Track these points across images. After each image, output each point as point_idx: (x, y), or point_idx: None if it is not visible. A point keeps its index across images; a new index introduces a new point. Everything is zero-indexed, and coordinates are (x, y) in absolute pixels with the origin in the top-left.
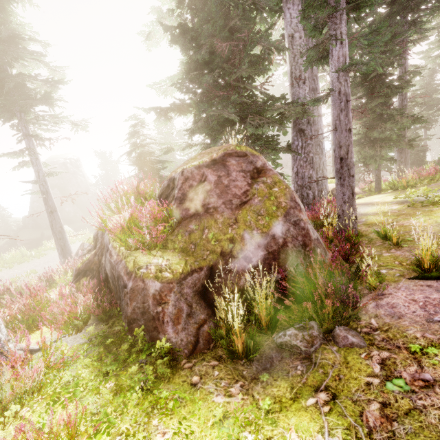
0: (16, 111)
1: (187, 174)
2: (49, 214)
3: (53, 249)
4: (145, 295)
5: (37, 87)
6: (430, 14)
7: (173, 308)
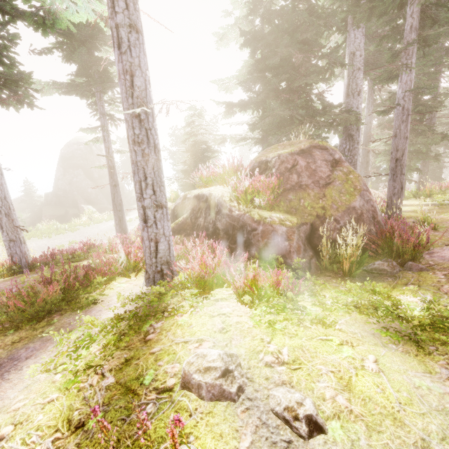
0: (99, 92)
1: (283, 158)
2: (113, 187)
3: (84, 225)
4: (275, 235)
5: (115, 72)
6: None
7: (296, 244)
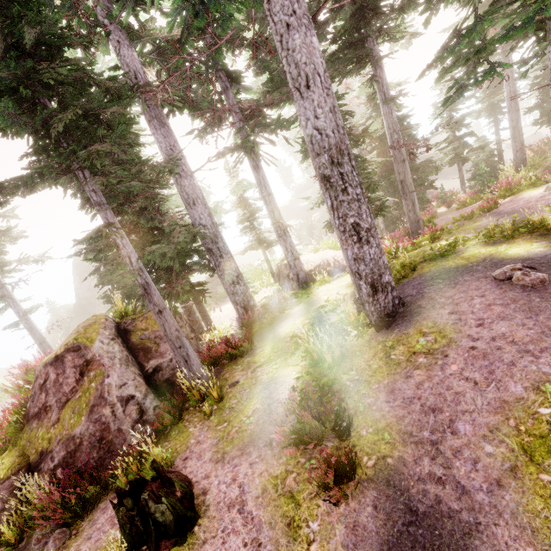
0: None
1: (37, 373)
2: (39, 346)
3: None
4: None
5: None
6: (398, 15)
7: None
